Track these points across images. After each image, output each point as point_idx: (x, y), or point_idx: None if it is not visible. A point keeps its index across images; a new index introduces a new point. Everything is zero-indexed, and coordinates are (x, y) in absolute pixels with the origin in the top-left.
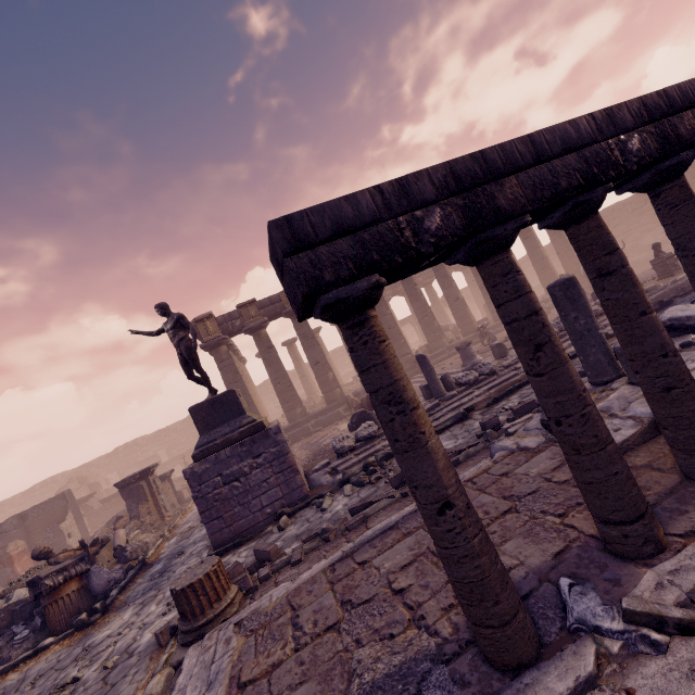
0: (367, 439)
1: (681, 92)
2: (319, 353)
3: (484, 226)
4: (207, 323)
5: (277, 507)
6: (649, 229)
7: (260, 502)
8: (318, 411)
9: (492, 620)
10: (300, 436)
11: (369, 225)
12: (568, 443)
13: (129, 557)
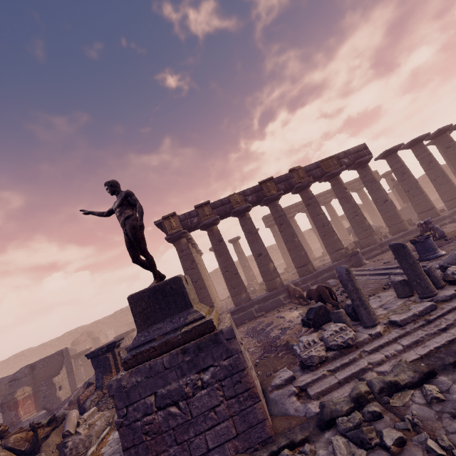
0: (342, 348)
1: None
2: (261, 246)
3: None
4: (172, 219)
5: (228, 452)
6: None
7: (204, 441)
8: (261, 297)
9: None
10: (244, 319)
11: None
12: None
13: (68, 455)
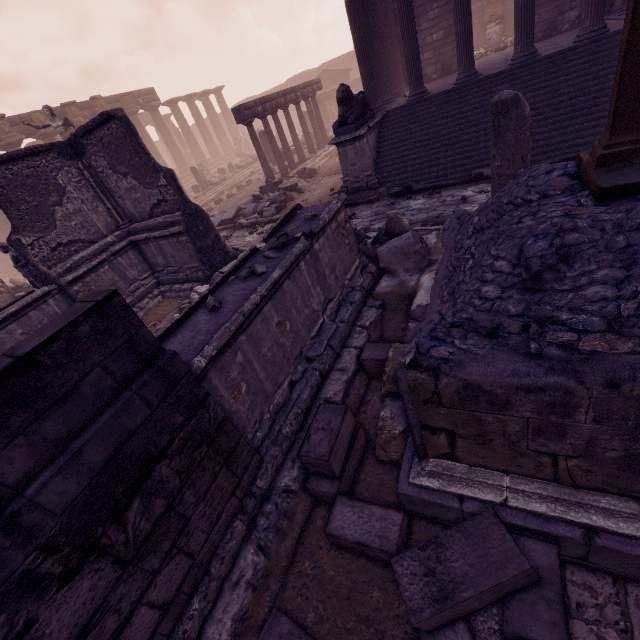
0: None
1: (287, 91)
2: None
3: (265, 112)
4: None
5: None
6: (270, 120)
7: None
8: None
9: (272, 177)
10: None
11: (252, 108)
12: (277, 157)
13: None
